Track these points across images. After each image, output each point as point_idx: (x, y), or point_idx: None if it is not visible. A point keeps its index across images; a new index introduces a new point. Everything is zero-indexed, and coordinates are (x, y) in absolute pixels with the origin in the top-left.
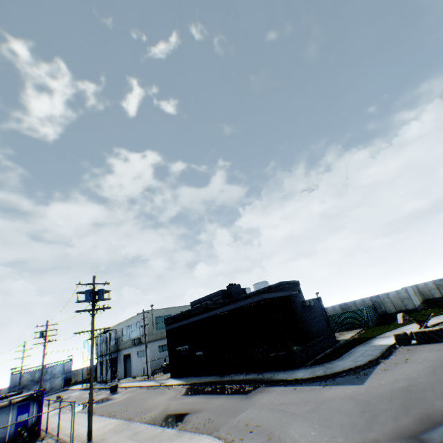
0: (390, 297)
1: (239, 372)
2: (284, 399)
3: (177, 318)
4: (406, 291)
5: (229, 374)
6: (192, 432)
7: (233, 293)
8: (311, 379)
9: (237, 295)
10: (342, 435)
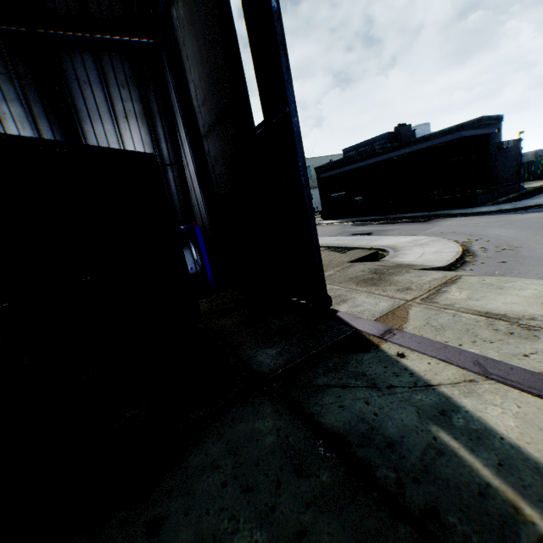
0: None
1: (403, 213)
2: (470, 222)
3: (332, 166)
4: None
5: (392, 215)
6: (394, 236)
7: (402, 136)
8: (496, 212)
9: (406, 138)
10: (542, 231)
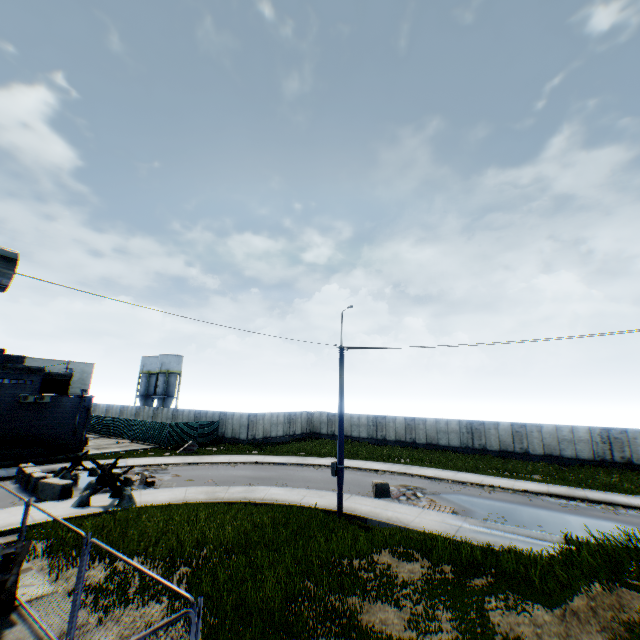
0: (234, 420)
1: None
2: None
3: None
4: (255, 417)
5: None
6: None
7: None
8: None
9: None
10: None
